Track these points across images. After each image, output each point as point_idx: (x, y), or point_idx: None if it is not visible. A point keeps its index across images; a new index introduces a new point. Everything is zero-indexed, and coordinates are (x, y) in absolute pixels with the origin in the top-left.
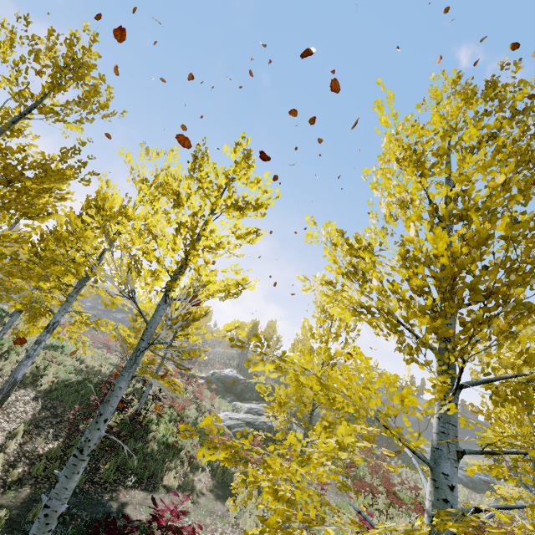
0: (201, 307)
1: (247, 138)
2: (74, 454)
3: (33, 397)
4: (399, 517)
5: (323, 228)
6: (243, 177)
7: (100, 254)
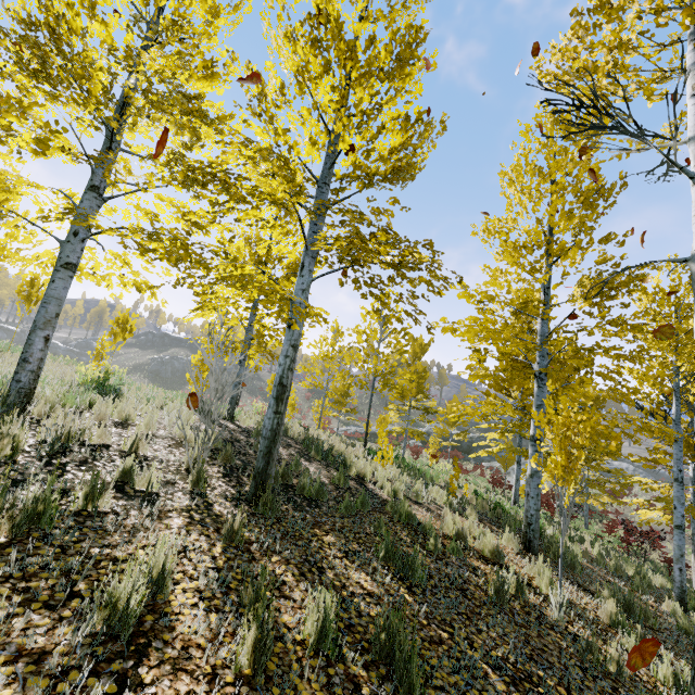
0: None
1: None
2: None
3: None
4: None
5: None
6: None
7: None
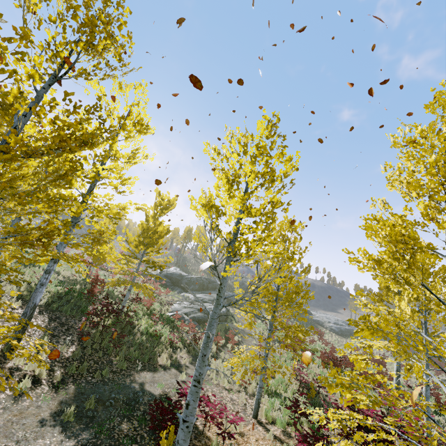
0: (163, 226)
1: (277, 116)
2: (194, 385)
3: (38, 311)
4: (311, 363)
5: (391, 229)
6: (281, 156)
7: (88, 190)
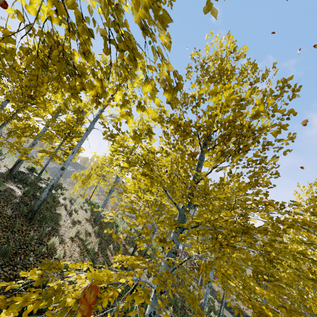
0: None
1: None
2: None
3: None
4: None
5: None
6: None
7: None
